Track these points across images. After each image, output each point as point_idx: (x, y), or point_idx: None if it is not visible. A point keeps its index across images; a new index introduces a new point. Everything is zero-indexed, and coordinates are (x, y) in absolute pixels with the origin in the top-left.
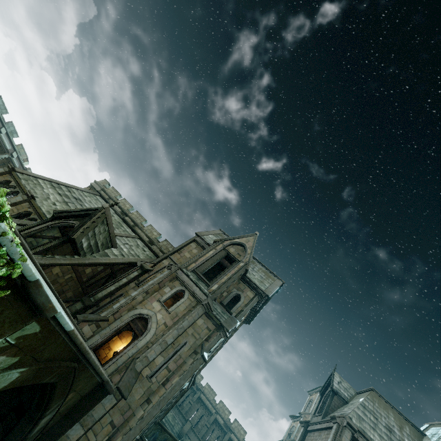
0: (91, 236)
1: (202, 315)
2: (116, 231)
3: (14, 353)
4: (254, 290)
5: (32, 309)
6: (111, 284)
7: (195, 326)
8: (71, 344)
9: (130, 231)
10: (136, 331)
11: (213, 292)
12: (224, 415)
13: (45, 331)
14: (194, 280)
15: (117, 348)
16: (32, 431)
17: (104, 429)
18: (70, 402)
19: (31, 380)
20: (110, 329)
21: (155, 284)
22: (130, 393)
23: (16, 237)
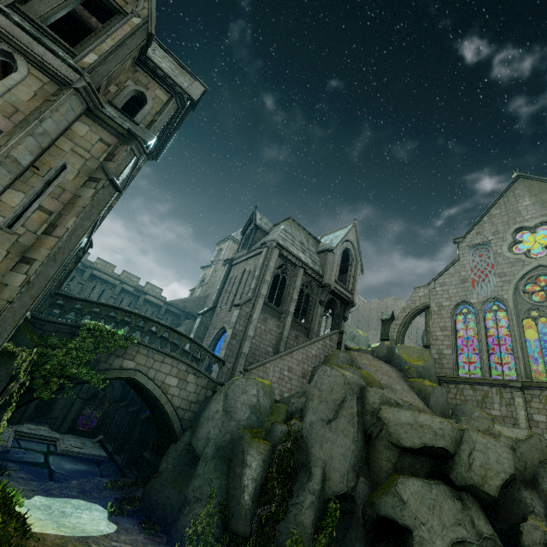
0: None
1: (82, 118)
2: None
3: None
4: (168, 87)
5: None
6: None
7: (73, 138)
8: None
9: None
10: None
11: (92, 69)
12: (133, 282)
13: None
14: (30, 30)
15: None
16: None
17: None
18: None
19: None
20: None
21: None
22: None
23: None
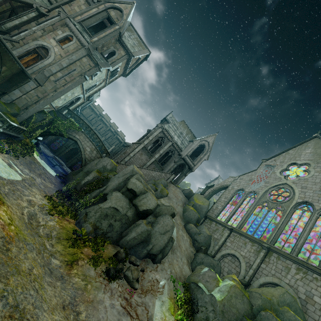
0: None
1: (86, 57)
2: None
3: None
4: (126, 51)
5: None
6: (15, 18)
7: (81, 62)
8: None
9: None
10: (41, 55)
11: (94, 42)
12: (115, 128)
13: None
14: (80, 30)
15: None
16: None
17: (34, 97)
18: (6, 73)
19: None
20: (23, 50)
21: (49, 25)
22: (45, 86)
23: None
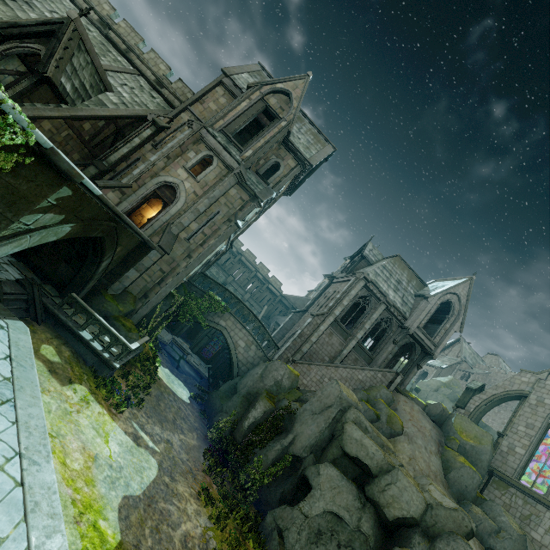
0: (71, 73)
1: (235, 186)
2: (104, 62)
3: (59, 212)
4: (297, 158)
5: (60, 175)
6: (122, 145)
7: (227, 197)
8: (105, 207)
9: (124, 61)
10: (165, 200)
11: (247, 159)
12: (264, 272)
13: (77, 195)
14: (223, 144)
15: (150, 215)
16: (98, 270)
17: (156, 274)
18: (120, 253)
19: (82, 234)
20: (137, 197)
21: (176, 147)
22: (172, 251)
23: (15, 104)
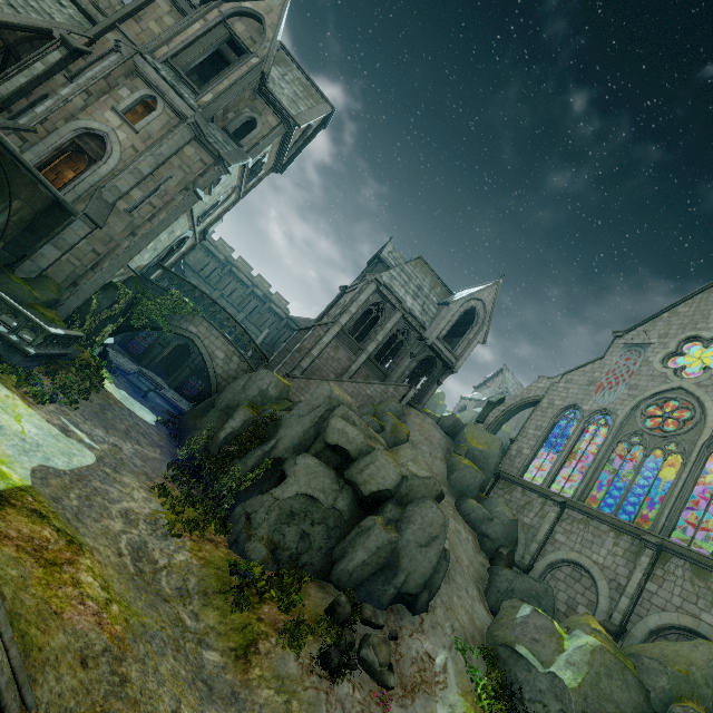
0: None
1: (193, 143)
2: None
3: None
4: (279, 114)
5: None
6: (17, 71)
7: (182, 157)
8: None
9: None
10: (91, 154)
11: (206, 106)
12: (264, 288)
13: None
14: (170, 81)
15: None
16: None
17: (88, 256)
18: (22, 213)
19: None
20: (46, 147)
21: (98, 78)
22: (108, 227)
23: None
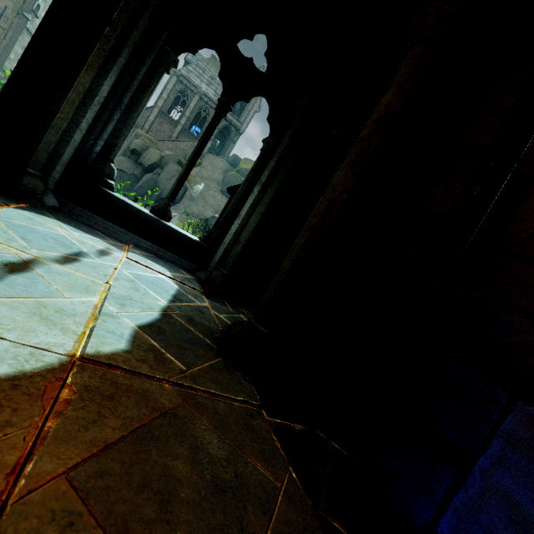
0: None
1: None
2: None
3: None
4: None
5: None
6: None
7: None
8: None
9: None
10: None
11: None
12: None
13: None
14: None
15: None
16: None
17: None
18: None
19: None
20: None
21: None
22: None
23: None
